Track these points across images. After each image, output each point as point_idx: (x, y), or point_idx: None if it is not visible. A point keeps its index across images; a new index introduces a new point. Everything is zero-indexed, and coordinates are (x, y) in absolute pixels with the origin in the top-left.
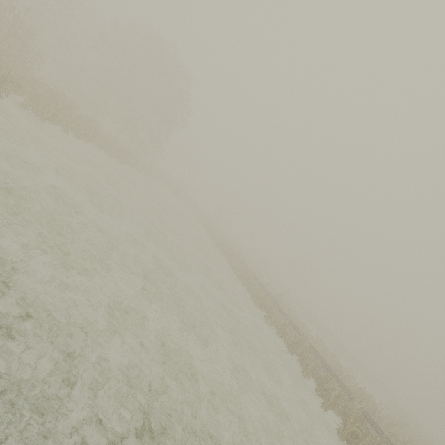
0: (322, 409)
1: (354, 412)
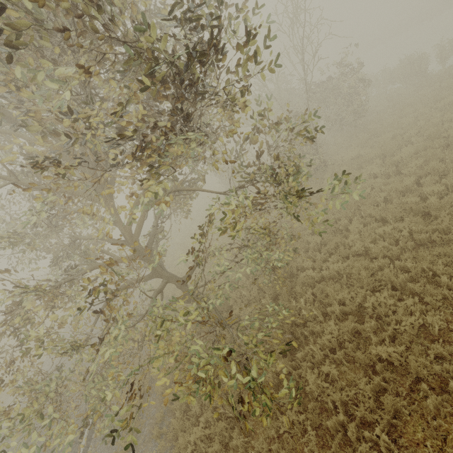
0: None
1: None
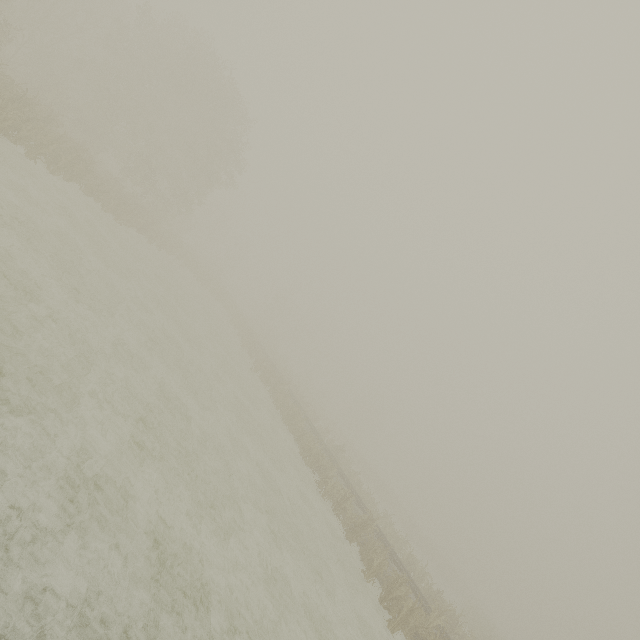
0: (387, 631)
1: (431, 633)
